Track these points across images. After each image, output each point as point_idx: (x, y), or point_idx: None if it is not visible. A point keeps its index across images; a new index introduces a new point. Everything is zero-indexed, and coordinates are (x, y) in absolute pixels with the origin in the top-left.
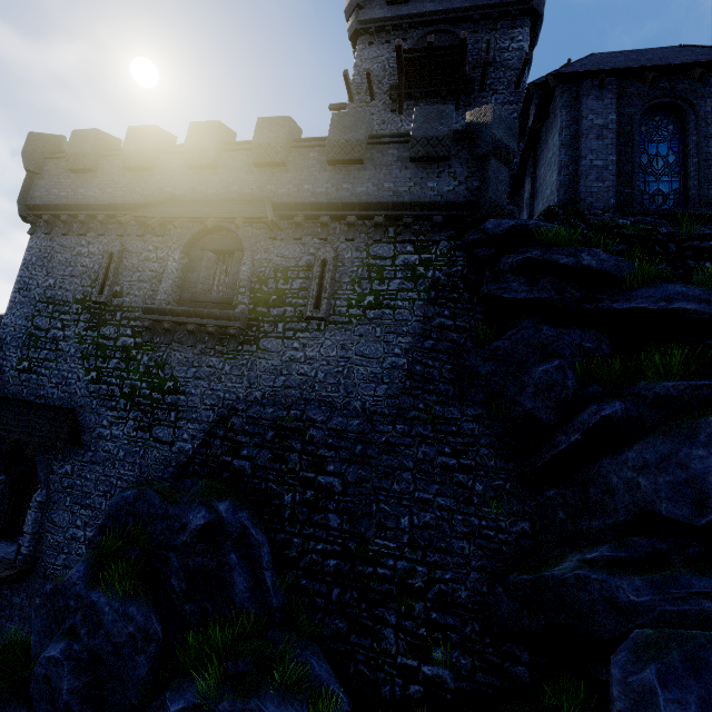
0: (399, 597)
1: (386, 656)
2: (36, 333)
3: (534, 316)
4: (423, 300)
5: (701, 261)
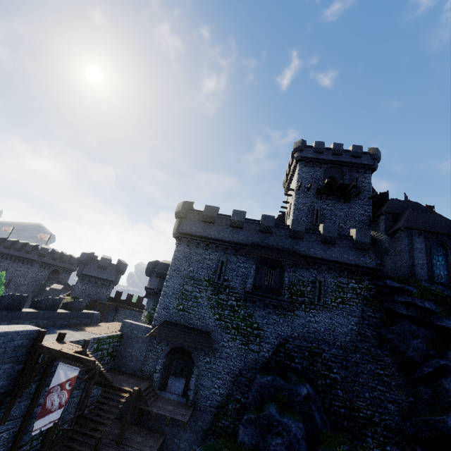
0: (370, 425)
1: (369, 449)
2: (185, 292)
3: (407, 319)
4: (361, 303)
5: None
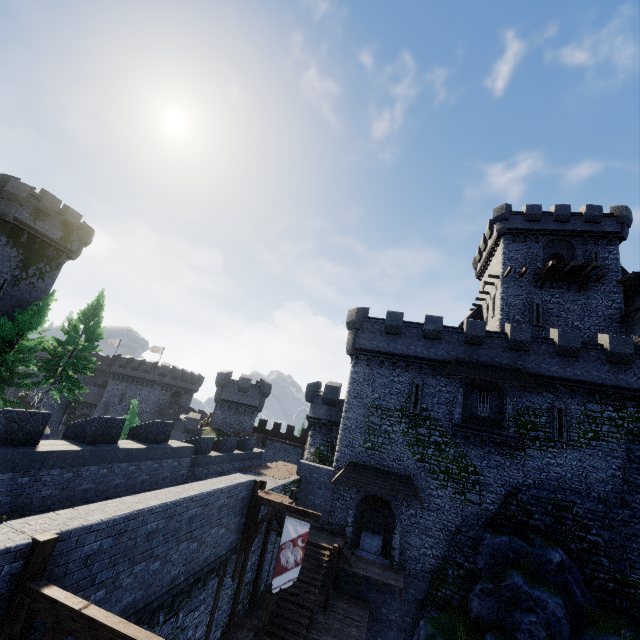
0: None
1: None
2: (372, 426)
3: None
4: (624, 440)
5: None
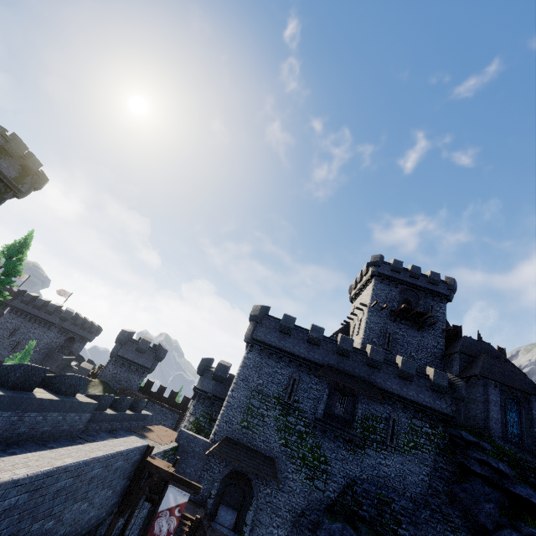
0: None
1: None
2: (252, 407)
3: (480, 478)
4: (433, 452)
5: (531, 473)
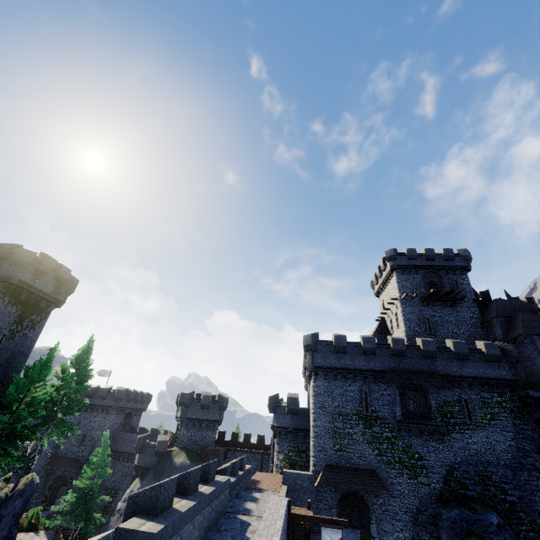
0: None
1: None
2: (337, 430)
3: None
4: (510, 417)
5: None
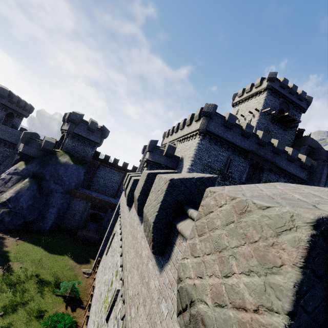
0: None
1: None
2: None
3: None
4: None
5: None
